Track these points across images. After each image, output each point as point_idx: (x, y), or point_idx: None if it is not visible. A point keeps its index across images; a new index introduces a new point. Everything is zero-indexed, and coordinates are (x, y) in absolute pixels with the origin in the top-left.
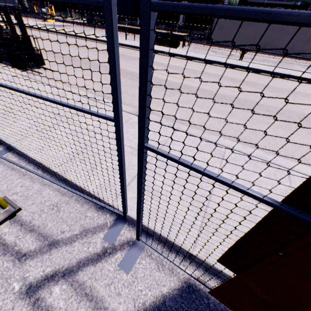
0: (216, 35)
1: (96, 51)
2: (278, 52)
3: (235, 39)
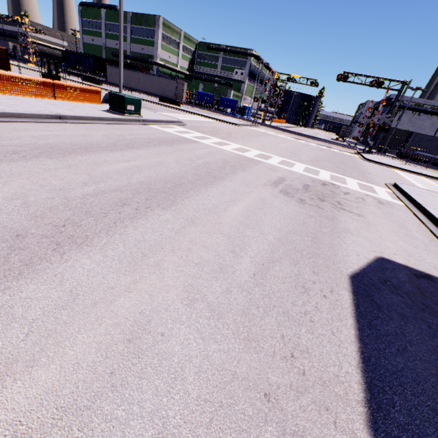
0: (110, 79)
1: (31, 73)
2: (132, 88)
3: (117, 81)
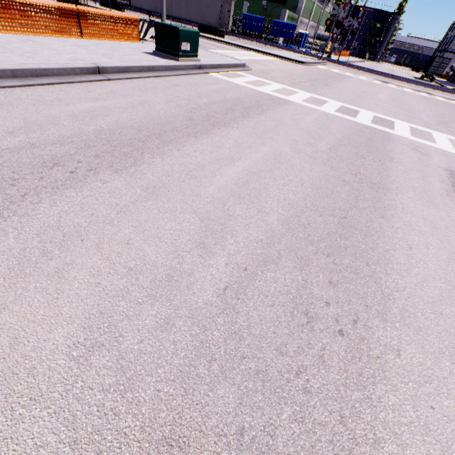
0: (134, 1)
1: None
2: None
3: (143, 4)
